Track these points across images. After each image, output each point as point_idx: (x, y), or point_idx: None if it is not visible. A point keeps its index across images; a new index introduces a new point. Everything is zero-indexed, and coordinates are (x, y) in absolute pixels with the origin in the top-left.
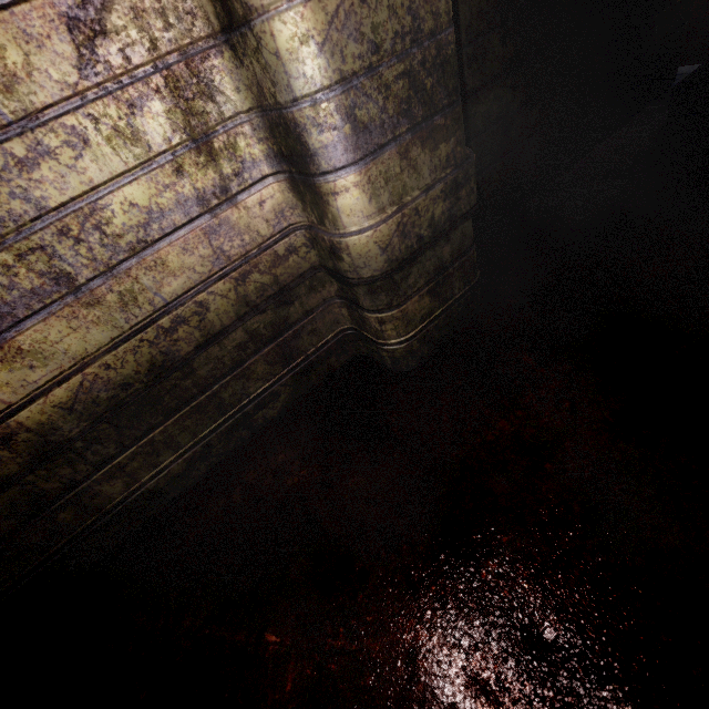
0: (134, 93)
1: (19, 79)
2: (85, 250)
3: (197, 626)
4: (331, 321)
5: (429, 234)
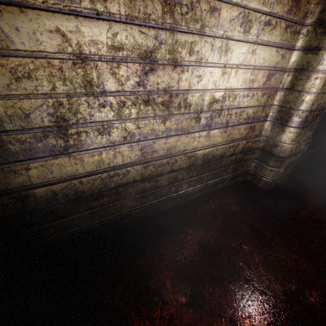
0: (264, 92)
1: (255, 81)
2: (234, 119)
3: (214, 238)
4: (247, 165)
5: (297, 152)
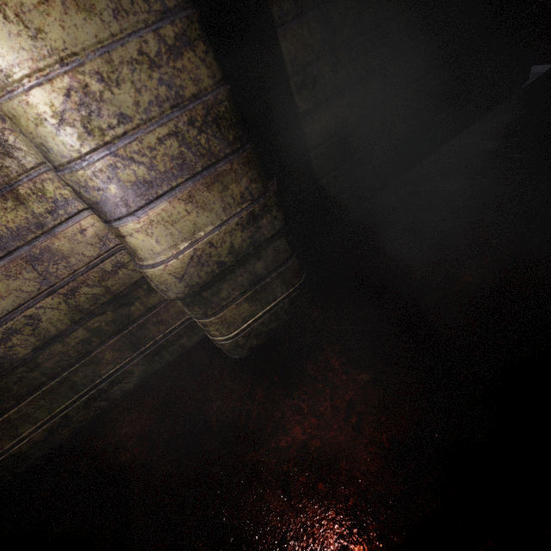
0: None
1: None
2: None
3: None
4: (177, 312)
5: (231, 259)
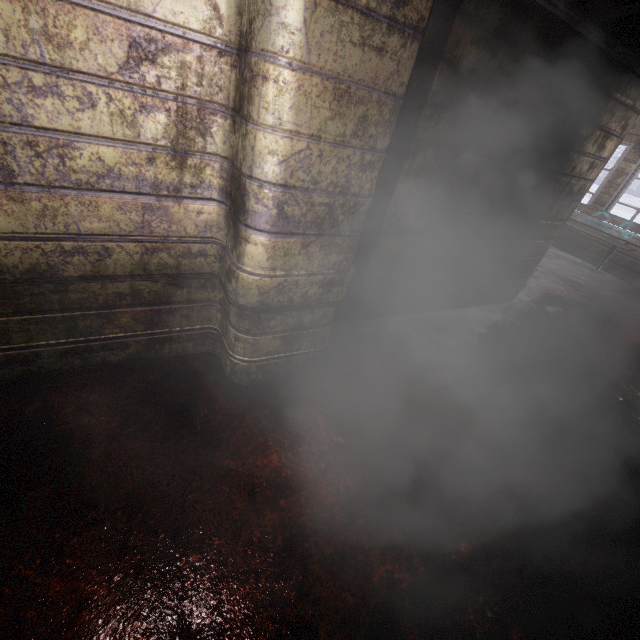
0: (150, 102)
1: (72, 47)
2: (40, 164)
3: None
4: (206, 317)
5: (299, 301)
